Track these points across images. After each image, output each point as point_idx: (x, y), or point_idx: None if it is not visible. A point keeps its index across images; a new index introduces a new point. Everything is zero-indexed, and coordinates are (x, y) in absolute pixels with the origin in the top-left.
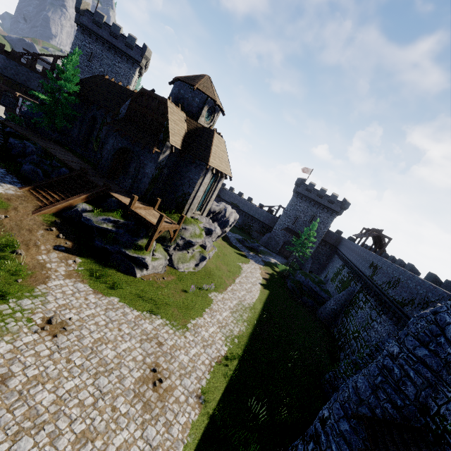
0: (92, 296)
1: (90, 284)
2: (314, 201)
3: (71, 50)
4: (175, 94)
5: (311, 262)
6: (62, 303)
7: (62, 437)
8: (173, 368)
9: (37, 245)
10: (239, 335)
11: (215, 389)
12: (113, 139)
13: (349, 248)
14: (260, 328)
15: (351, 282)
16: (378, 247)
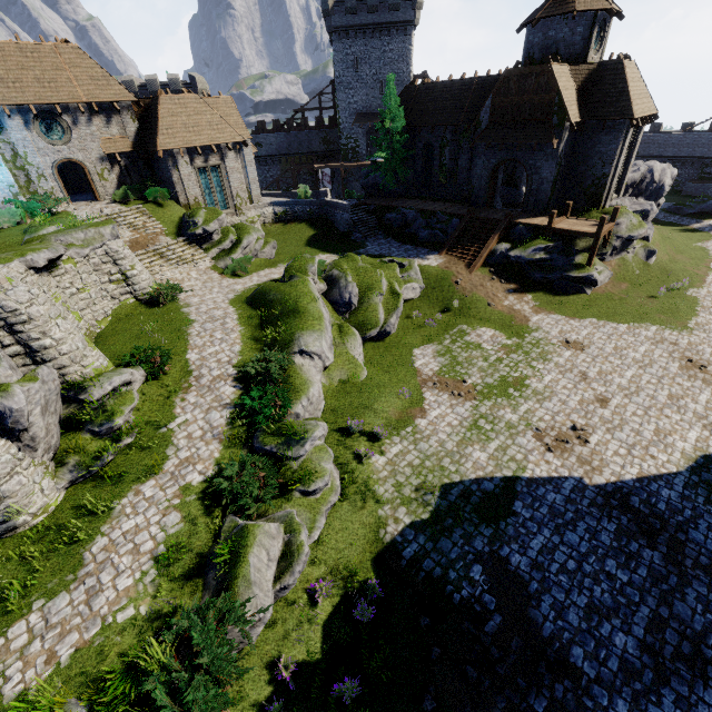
0: (572, 321)
1: (558, 314)
2: None
3: (336, 74)
4: (540, 44)
5: None
6: (557, 331)
7: (657, 397)
8: (707, 359)
9: (495, 295)
10: None
11: None
12: (482, 159)
13: None
14: None
15: None
16: None
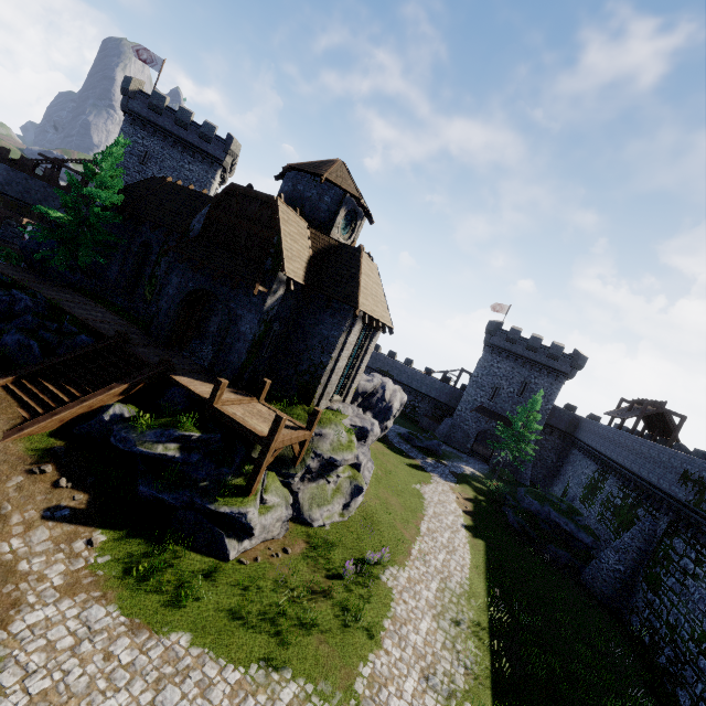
0: (124, 642)
1: (122, 602)
2: (523, 358)
3: None
4: (288, 193)
5: (531, 466)
6: (40, 688)
7: None
8: None
9: (3, 514)
10: (470, 685)
11: None
12: (179, 276)
13: (605, 438)
14: (502, 650)
15: (639, 509)
16: (658, 433)
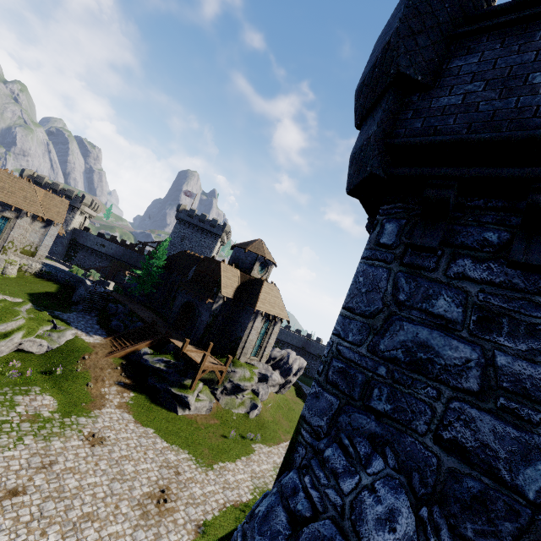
0: (132, 424)
1: (134, 415)
2: None
3: (170, 236)
4: (233, 257)
5: None
6: (107, 425)
7: (73, 511)
8: (182, 496)
9: (104, 380)
10: None
11: (221, 527)
12: (181, 296)
13: None
14: None
15: None
16: None
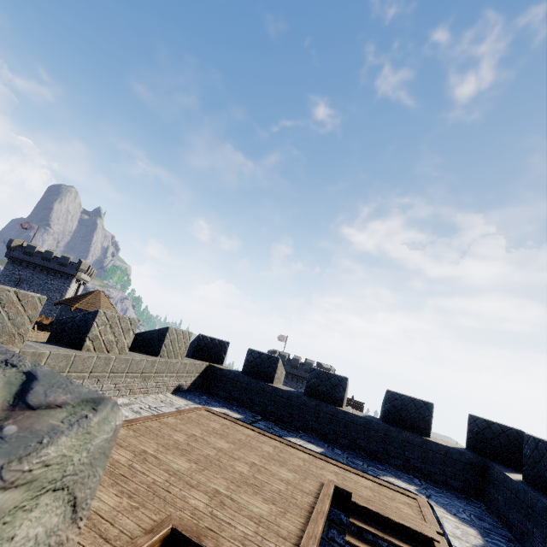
0: None
1: None
2: (291, 375)
3: None
4: (58, 316)
5: None
6: None
7: None
8: None
9: None
10: None
11: None
12: None
13: None
14: None
15: None
16: None
